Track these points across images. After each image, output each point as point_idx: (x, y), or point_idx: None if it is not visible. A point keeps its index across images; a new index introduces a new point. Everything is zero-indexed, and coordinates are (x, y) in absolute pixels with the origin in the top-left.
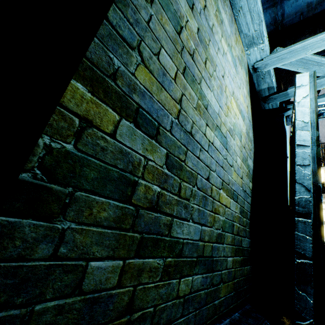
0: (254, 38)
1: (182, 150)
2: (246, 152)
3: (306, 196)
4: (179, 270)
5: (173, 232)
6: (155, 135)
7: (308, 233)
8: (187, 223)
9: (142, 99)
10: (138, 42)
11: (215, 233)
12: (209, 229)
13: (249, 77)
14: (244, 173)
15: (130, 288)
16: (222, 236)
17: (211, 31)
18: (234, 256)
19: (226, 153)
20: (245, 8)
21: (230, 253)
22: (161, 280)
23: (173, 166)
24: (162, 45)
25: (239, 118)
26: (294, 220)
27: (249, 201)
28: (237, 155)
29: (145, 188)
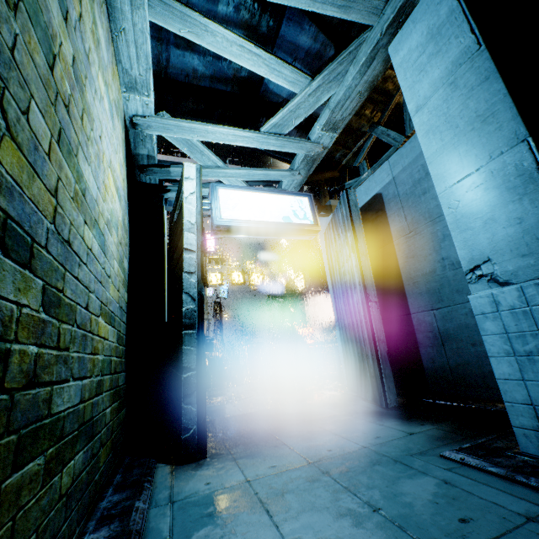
0: (138, 83)
1: (60, 273)
2: (123, 250)
3: (192, 306)
4: (61, 460)
5: (54, 407)
6: (29, 261)
7: (194, 345)
8: (68, 385)
9: (10, 201)
10: (1, 91)
11: (95, 383)
12: (90, 380)
13: (125, 133)
14: (121, 283)
15: (9, 524)
16: (102, 383)
17: (88, 61)
18: (112, 404)
19: (105, 259)
20: (130, 35)
21: (109, 402)
22: (43, 486)
23: (52, 303)
24: (32, 93)
25: (117, 200)
26: (180, 334)
27: (125, 319)
28: (115, 258)
29: (21, 355)
